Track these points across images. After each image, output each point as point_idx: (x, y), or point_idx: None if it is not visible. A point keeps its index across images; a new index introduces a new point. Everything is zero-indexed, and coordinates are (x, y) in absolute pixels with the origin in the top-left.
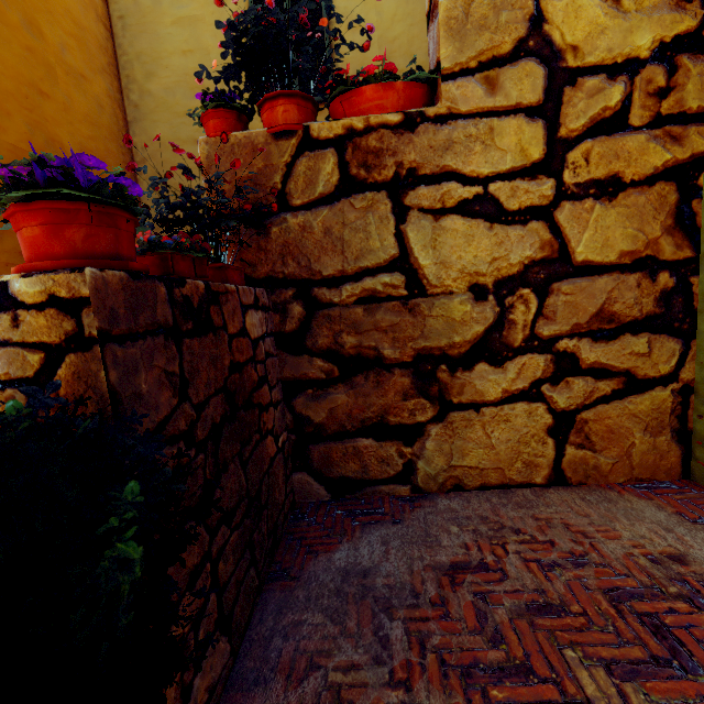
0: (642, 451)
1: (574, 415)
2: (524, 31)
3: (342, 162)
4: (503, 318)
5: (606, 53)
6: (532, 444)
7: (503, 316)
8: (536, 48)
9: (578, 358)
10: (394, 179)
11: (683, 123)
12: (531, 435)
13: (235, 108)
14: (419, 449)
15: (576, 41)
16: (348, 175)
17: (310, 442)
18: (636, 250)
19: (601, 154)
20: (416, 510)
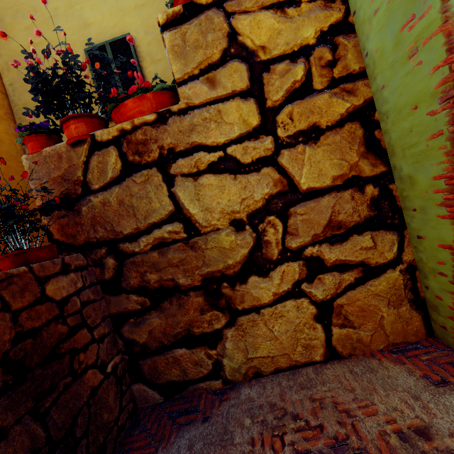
0: (391, 321)
1: (331, 302)
2: (225, 44)
3: (121, 153)
4: (260, 240)
5: (285, 46)
6: (306, 331)
7: (259, 239)
8: (236, 53)
9: (322, 259)
10: (160, 158)
11: (352, 81)
12: (303, 323)
13: (45, 132)
14: (222, 349)
15: (263, 42)
16: (127, 161)
17: (140, 359)
18: (343, 173)
19: (300, 113)
20: (223, 404)
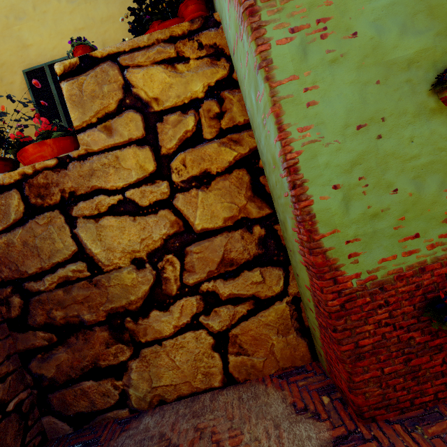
0: (281, 348)
1: (227, 333)
2: (121, 94)
3: (24, 196)
4: (160, 277)
5: (177, 98)
6: (205, 360)
7: (159, 276)
8: (132, 104)
9: (217, 293)
10: (62, 201)
11: (238, 131)
12: (202, 353)
13: None
14: (127, 380)
15: (156, 95)
16: (30, 204)
17: (49, 392)
18: (234, 215)
19: (192, 160)
20: (122, 435)
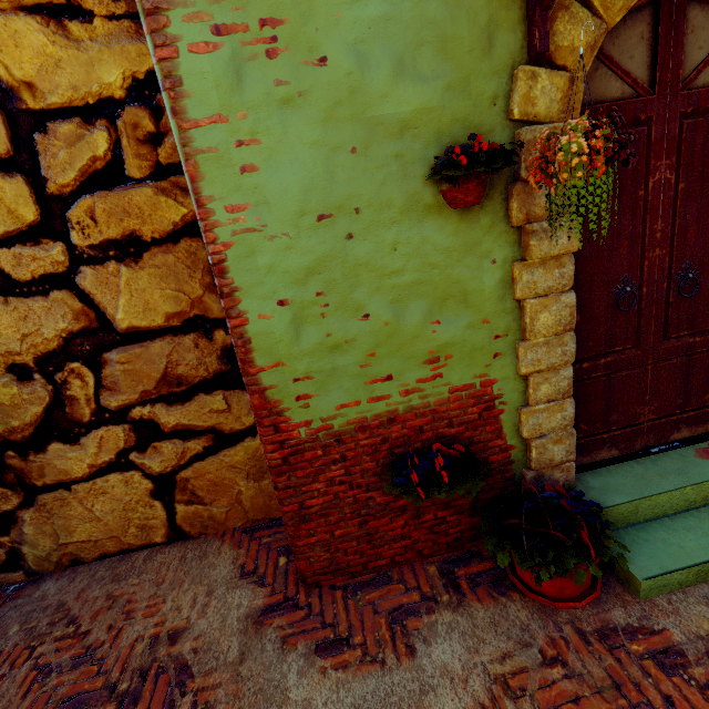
0: (251, 496)
1: (174, 476)
2: None
3: None
4: (61, 395)
5: (72, 91)
6: (141, 509)
7: (59, 393)
8: None
9: (158, 423)
10: None
11: None
12: (136, 501)
13: None
14: (18, 535)
15: (29, 76)
16: None
17: None
18: (182, 311)
19: (108, 211)
20: (5, 605)
